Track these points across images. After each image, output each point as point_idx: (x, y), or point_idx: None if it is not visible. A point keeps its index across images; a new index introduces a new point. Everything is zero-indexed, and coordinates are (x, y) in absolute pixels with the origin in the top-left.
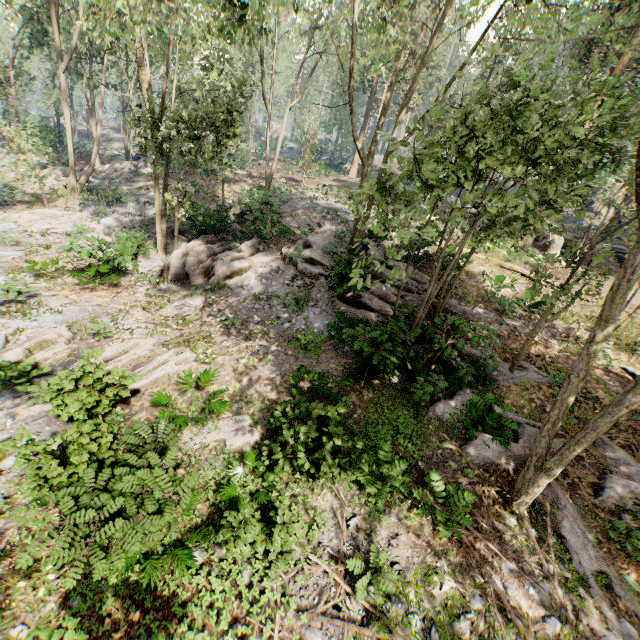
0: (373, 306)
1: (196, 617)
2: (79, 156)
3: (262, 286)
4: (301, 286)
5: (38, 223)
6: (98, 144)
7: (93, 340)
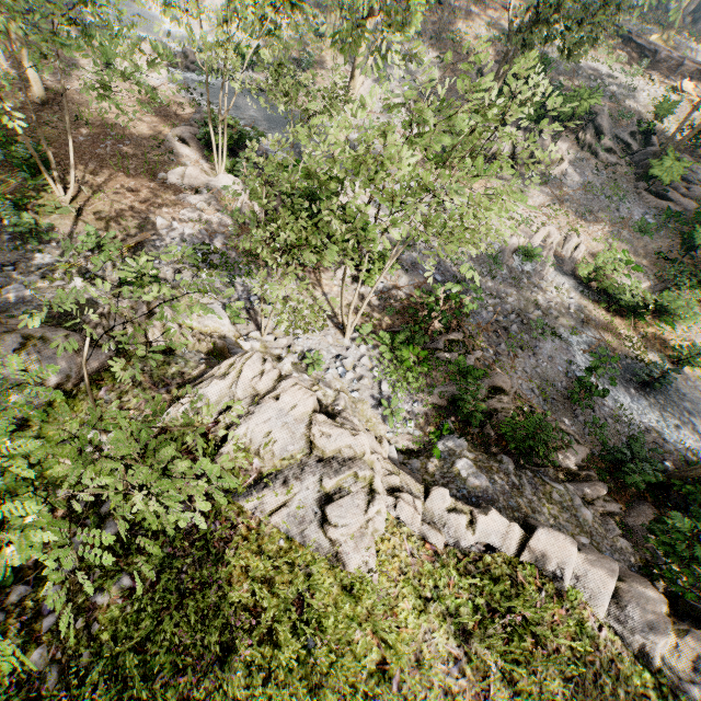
0: (672, 198)
1: (675, 341)
2: None
3: (578, 176)
4: (607, 176)
5: None
6: None
7: (520, 228)
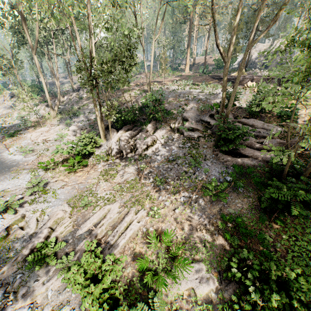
0: (246, 154)
1: None
2: (51, 95)
3: (167, 151)
4: (191, 147)
5: (40, 137)
6: (59, 88)
7: (83, 210)
